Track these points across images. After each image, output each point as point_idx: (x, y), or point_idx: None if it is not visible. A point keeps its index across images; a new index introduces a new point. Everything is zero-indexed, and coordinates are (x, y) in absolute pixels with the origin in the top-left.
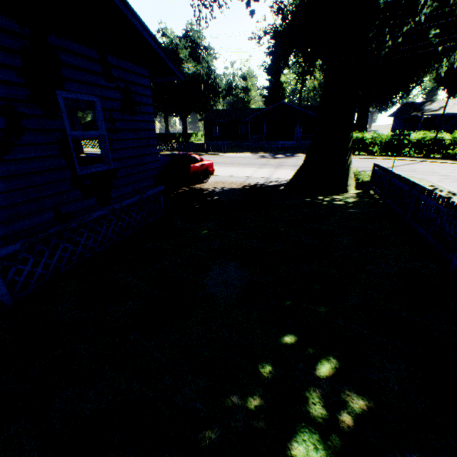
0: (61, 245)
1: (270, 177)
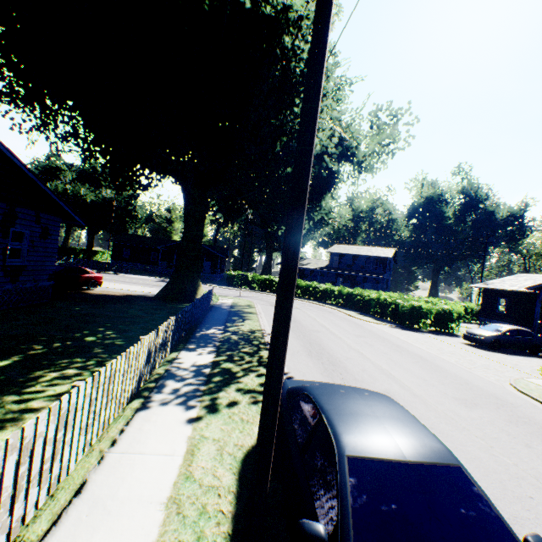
0: None
1: (153, 292)
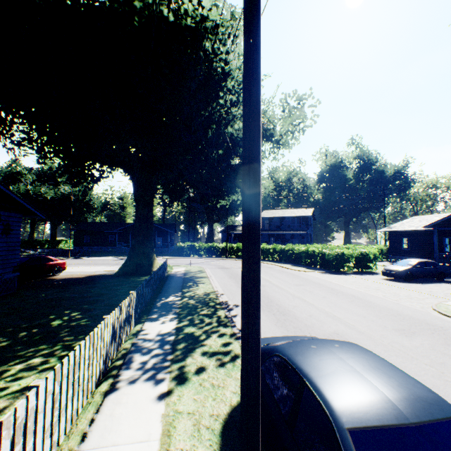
0: None
1: (113, 270)
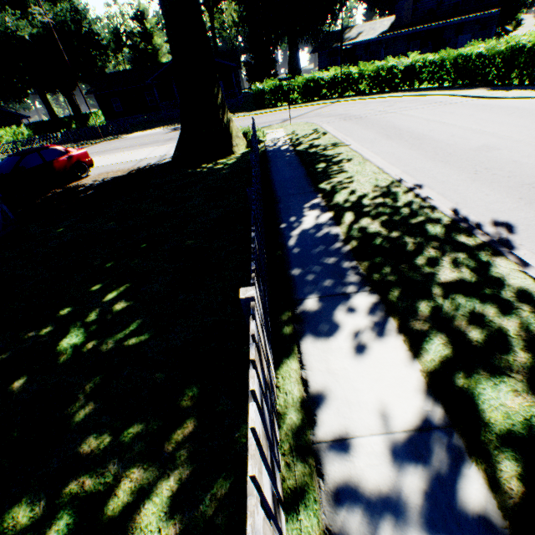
0: None
1: (168, 154)
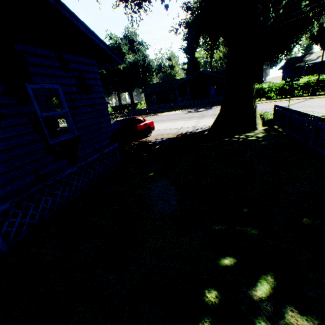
0: (43, 199)
1: (196, 126)
